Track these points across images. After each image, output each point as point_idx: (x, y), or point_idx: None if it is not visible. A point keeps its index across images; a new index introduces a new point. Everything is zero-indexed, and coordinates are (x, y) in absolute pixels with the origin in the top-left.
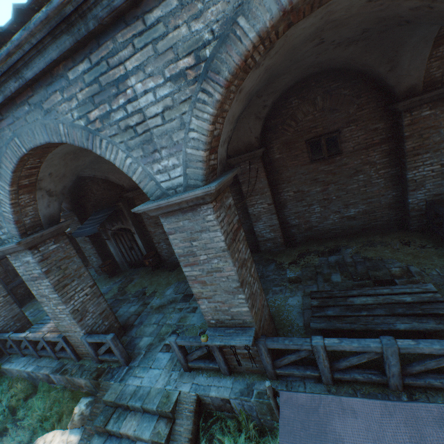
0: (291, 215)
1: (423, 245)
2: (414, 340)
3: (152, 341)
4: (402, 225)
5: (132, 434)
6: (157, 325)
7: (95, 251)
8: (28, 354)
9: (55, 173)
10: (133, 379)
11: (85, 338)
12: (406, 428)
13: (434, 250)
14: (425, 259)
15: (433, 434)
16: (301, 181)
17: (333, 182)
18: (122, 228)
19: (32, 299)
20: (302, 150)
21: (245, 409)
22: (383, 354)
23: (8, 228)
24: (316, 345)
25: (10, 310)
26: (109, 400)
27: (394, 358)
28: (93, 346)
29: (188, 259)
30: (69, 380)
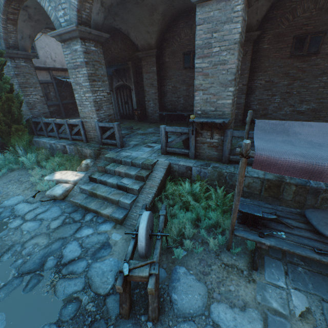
0: (255, 101)
1: None
2: None
3: (138, 143)
4: None
5: (123, 171)
6: (142, 139)
7: None
8: (51, 135)
9: None
10: (125, 152)
11: (98, 122)
12: None
13: None
14: None
15: None
16: (275, 73)
17: (300, 79)
18: (124, 85)
19: None
20: (288, 44)
21: (200, 176)
22: None
23: (70, 16)
24: None
25: (43, 108)
26: (109, 157)
27: None
28: (101, 131)
29: (203, 51)
30: (79, 151)
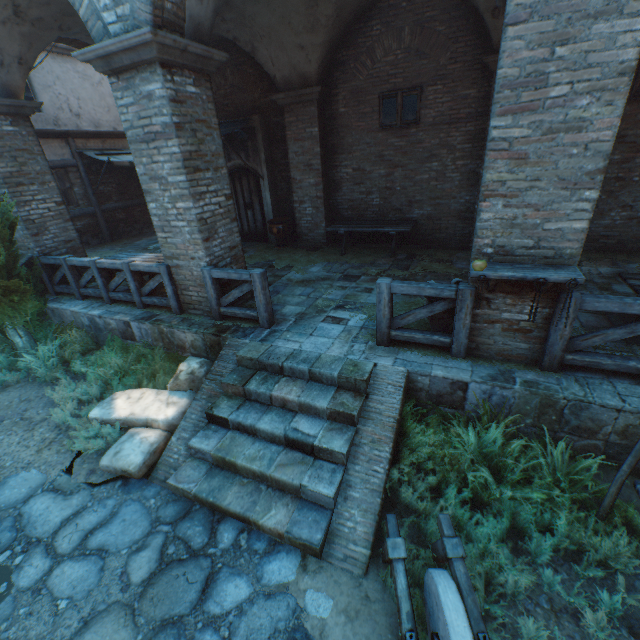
0: None
1: None
2: None
3: (305, 311)
4: None
5: (295, 399)
6: (307, 297)
7: None
8: (89, 295)
9: None
10: (284, 342)
11: (210, 269)
12: None
13: None
14: None
15: None
16: None
17: None
18: (243, 168)
19: None
20: None
21: (490, 404)
22: None
23: (132, 5)
24: None
25: (63, 229)
26: (249, 357)
27: None
28: (216, 288)
29: (518, 97)
30: (164, 335)
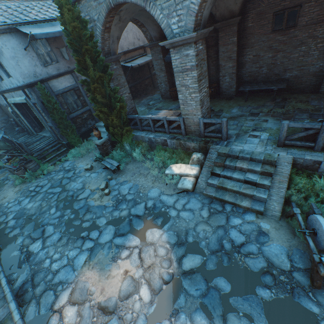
0: None
1: None
2: None
3: (238, 132)
4: None
5: (246, 167)
6: (237, 126)
7: (166, 79)
8: (145, 129)
9: None
10: (235, 146)
11: (202, 119)
12: None
13: None
14: None
15: None
16: None
17: None
18: None
19: None
20: None
21: None
22: None
23: (186, 22)
24: None
25: (131, 103)
26: (223, 152)
27: None
28: (204, 126)
29: None
30: (181, 144)
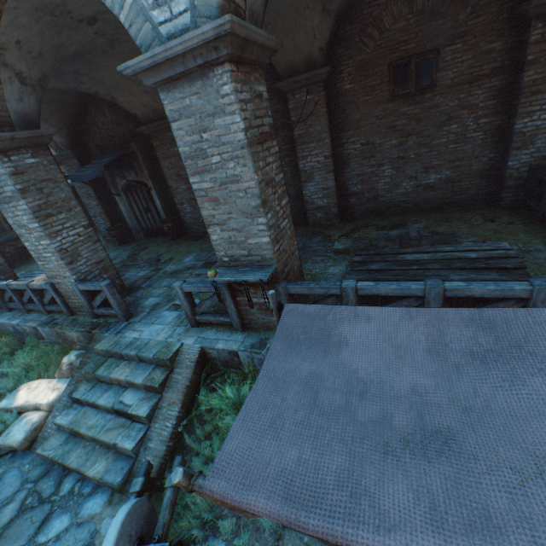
0: (353, 178)
1: (511, 222)
2: (466, 283)
3: (160, 301)
4: (491, 202)
5: (123, 379)
6: (168, 288)
7: (102, 210)
8: (13, 308)
9: (25, 45)
10: (131, 332)
11: (76, 284)
12: (426, 329)
13: (523, 226)
14: (508, 235)
15: (456, 333)
16: (373, 128)
17: (415, 133)
18: (136, 182)
19: (26, 262)
20: (382, 79)
21: (255, 364)
22: (425, 299)
23: None
24: (345, 288)
25: None
26: (101, 349)
27: (436, 303)
28: (86, 296)
29: (196, 164)
30: (60, 334)
